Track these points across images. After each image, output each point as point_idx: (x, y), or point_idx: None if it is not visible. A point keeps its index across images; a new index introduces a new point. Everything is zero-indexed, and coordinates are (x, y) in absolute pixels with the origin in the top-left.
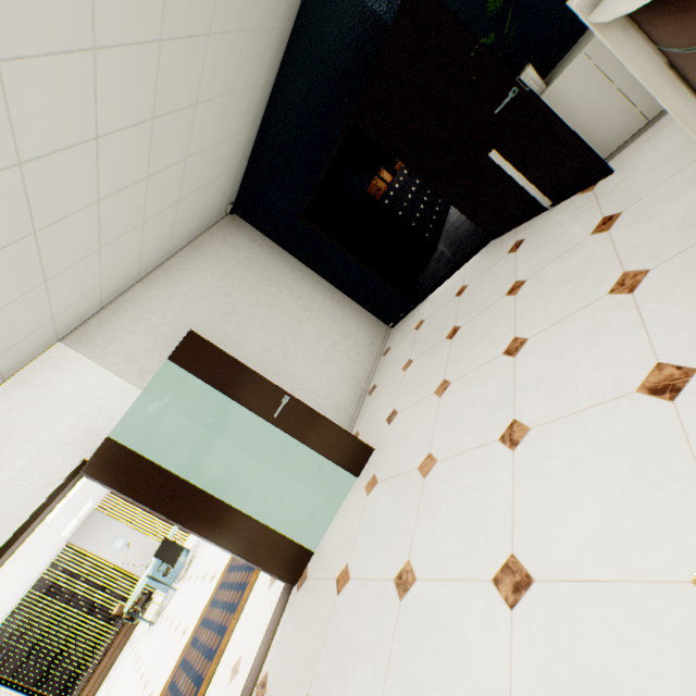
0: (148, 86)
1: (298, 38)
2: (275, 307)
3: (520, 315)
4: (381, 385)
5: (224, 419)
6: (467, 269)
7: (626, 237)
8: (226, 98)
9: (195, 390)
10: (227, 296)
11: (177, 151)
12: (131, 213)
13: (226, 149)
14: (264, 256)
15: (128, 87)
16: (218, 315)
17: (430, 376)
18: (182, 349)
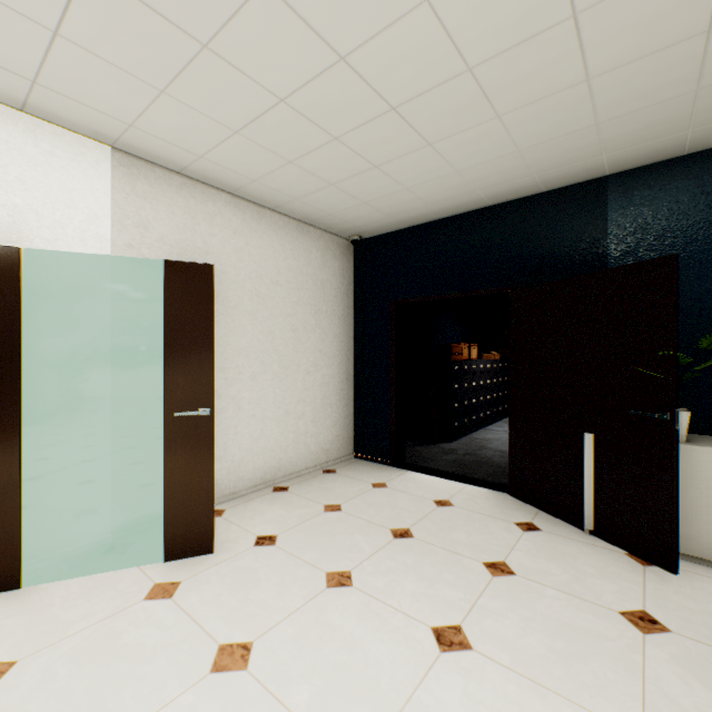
0: (421, 83)
1: (536, 202)
2: (297, 334)
3: (483, 606)
4: (292, 494)
5: (139, 360)
6: (465, 489)
7: (666, 670)
8: (451, 170)
9: (151, 310)
10: (276, 283)
11: (377, 153)
12: (291, 143)
13: (406, 200)
14: (336, 294)
15: (410, 62)
16: (250, 286)
17: (340, 548)
18: (186, 268)
